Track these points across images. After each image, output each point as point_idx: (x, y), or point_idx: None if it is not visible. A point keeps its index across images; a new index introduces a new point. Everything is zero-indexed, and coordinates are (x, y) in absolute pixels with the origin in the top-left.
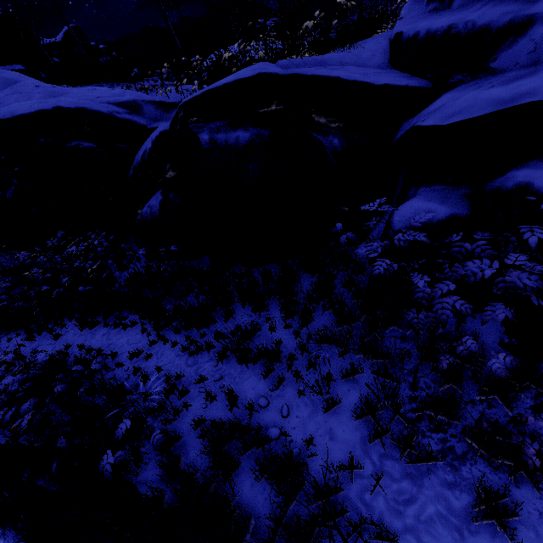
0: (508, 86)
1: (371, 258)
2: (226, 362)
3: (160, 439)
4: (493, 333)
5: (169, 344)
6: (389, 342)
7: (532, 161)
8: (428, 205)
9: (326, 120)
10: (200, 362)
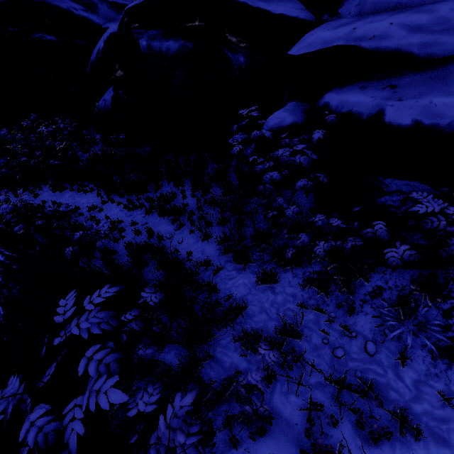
0: (334, 30)
1: (234, 145)
2: (151, 215)
3: (101, 245)
4: (308, 203)
5: (115, 203)
6: (251, 206)
7: (336, 88)
8: (283, 115)
9: (236, 40)
10: (135, 215)
